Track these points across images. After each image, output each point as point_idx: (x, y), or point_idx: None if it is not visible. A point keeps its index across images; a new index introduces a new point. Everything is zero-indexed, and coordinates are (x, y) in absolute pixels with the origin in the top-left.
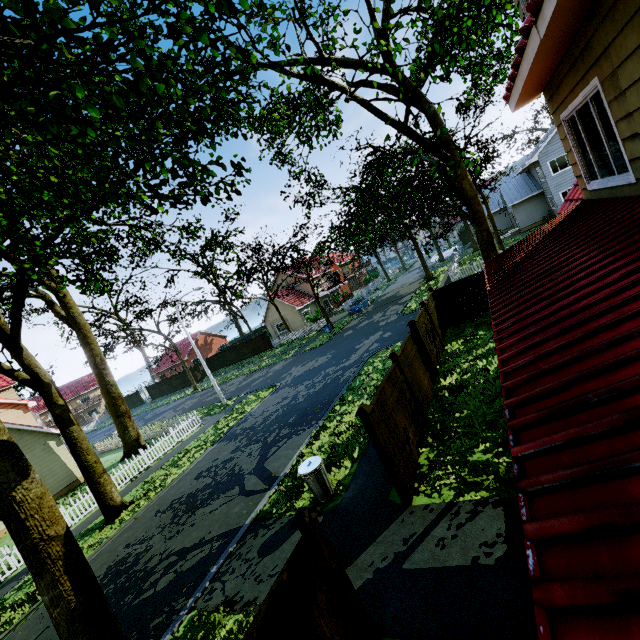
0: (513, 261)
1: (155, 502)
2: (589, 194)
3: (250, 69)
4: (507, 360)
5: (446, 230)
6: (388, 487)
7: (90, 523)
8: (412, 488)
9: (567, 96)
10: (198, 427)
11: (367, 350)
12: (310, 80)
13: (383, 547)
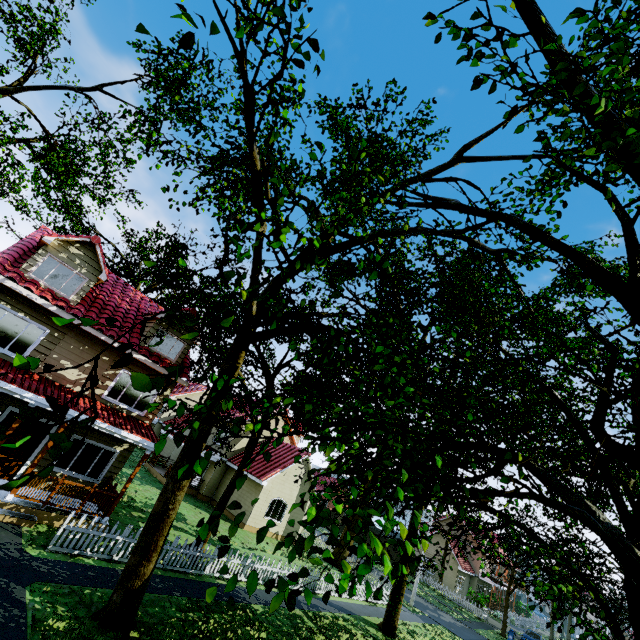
0: None
1: None
2: None
3: None
4: None
5: None
6: None
7: (362, 614)
8: None
9: None
10: None
11: None
12: None
13: None
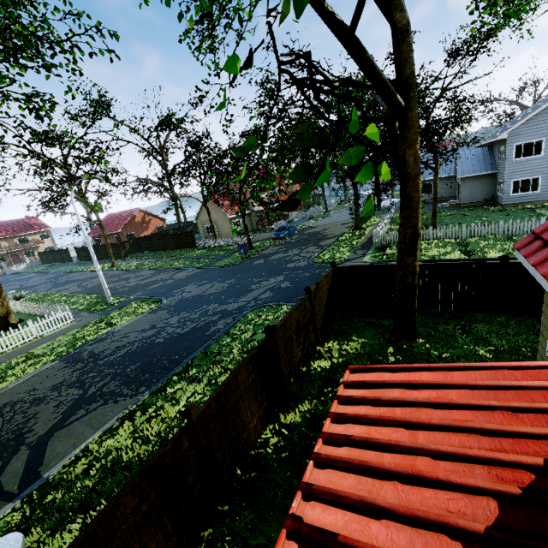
0: None
1: None
2: None
3: None
4: None
5: (384, 189)
6: None
7: None
8: None
9: None
10: (68, 323)
11: (257, 297)
12: None
13: None
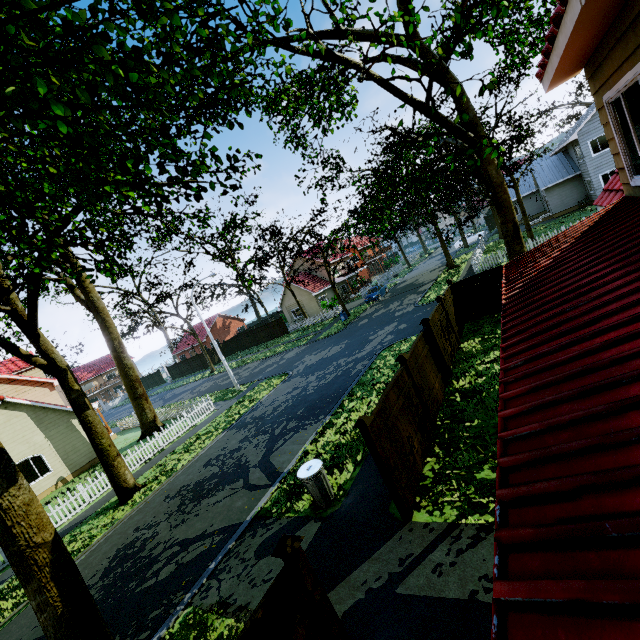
0: (535, 269)
1: (165, 487)
2: (632, 190)
3: (247, 48)
4: (510, 418)
5: (470, 217)
6: (389, 498)
7: (106, 502)
8: (413, 502)
9: (613, 74)
10: (211, 412)
11: (381, 342)
12: (320, 57)
13: (378, 565)
